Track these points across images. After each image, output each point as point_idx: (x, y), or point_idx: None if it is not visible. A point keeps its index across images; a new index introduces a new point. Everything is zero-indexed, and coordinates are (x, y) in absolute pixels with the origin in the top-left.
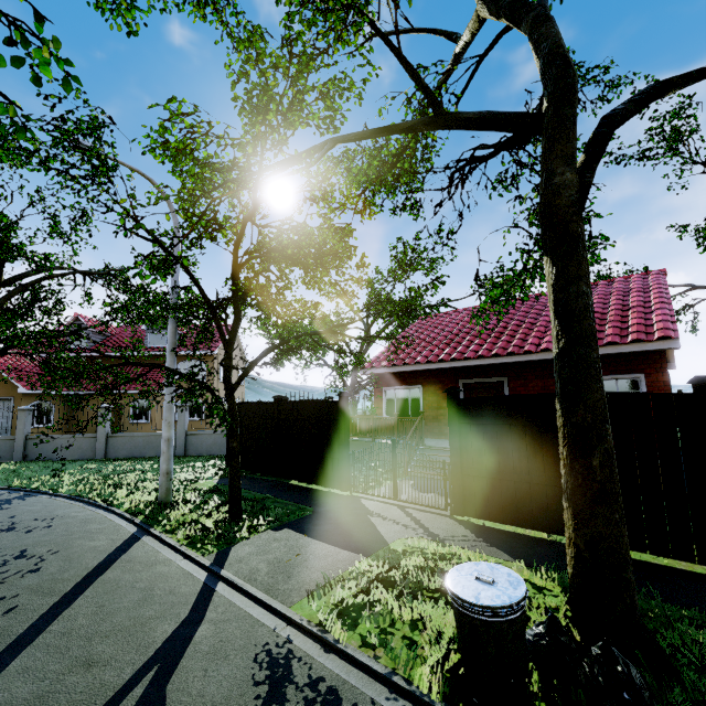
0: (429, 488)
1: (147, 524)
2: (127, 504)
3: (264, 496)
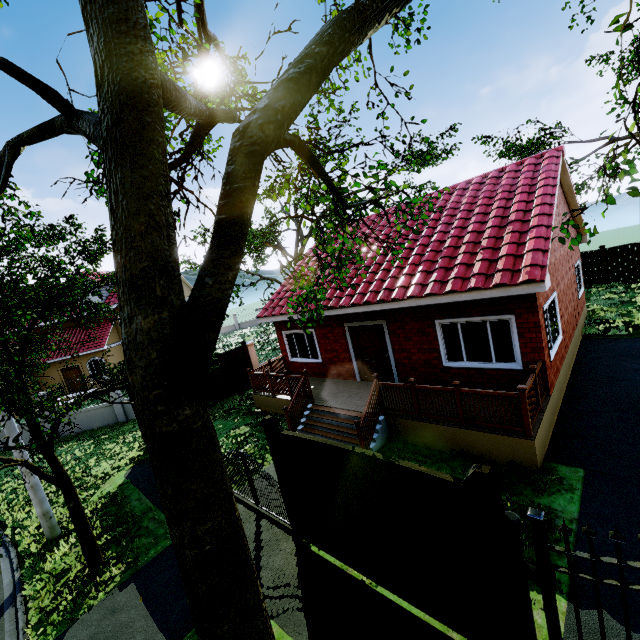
0: None
1: (21, 583)
2: (23, 542)
3: (148, 507)
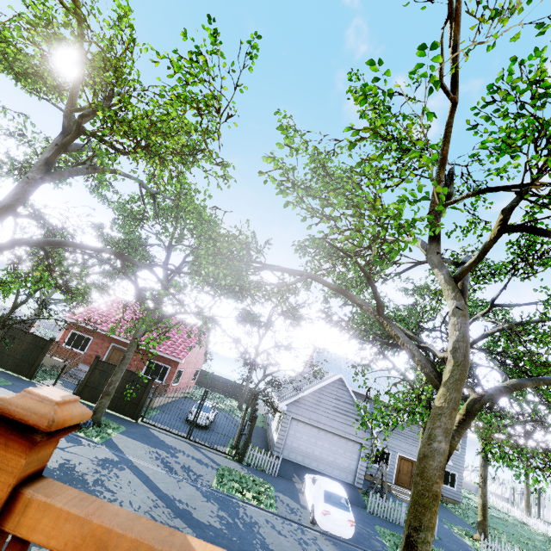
0: (69, 386)
1: None
2: None
3: None
